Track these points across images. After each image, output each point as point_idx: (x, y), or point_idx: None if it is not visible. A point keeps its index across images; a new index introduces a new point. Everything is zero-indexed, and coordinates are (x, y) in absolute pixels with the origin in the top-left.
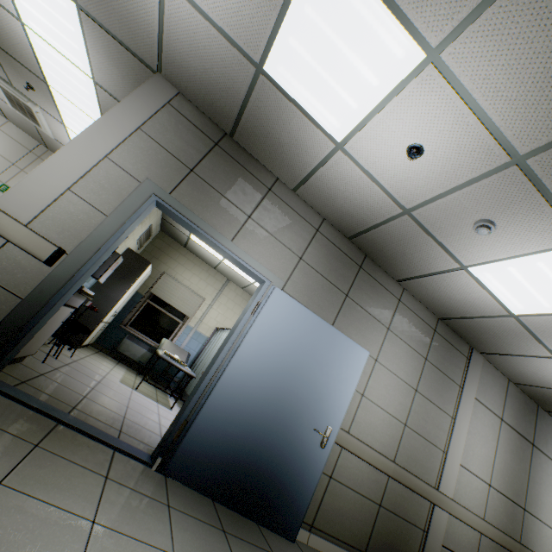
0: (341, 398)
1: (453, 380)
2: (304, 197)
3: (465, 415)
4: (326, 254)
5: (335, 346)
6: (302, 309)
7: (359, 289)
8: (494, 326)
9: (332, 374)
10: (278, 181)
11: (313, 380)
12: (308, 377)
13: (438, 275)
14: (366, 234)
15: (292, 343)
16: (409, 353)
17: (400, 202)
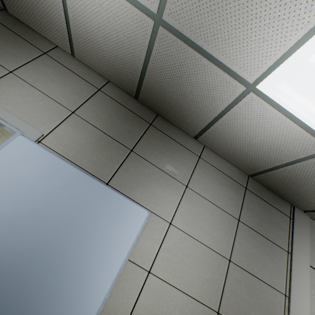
0: (93, 283)
1: (277, 245)
2: (82, 59)
3: (302, 290)
4: (108, 111)
5: (95, 204)
6: (53, 159)
7: (148, 145)
8: (312, 172)
9: (84, 245)
10: (57, 48)
11: (48, 256)
12: (40, 250)
13: (228, 114)
14: (144, 83)
15: (25, 202)
16: (216, 213)
17: (145, 5)
